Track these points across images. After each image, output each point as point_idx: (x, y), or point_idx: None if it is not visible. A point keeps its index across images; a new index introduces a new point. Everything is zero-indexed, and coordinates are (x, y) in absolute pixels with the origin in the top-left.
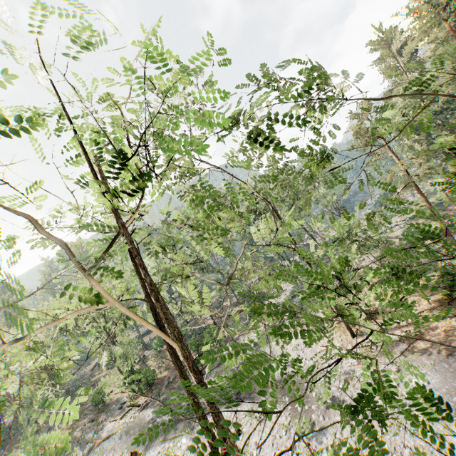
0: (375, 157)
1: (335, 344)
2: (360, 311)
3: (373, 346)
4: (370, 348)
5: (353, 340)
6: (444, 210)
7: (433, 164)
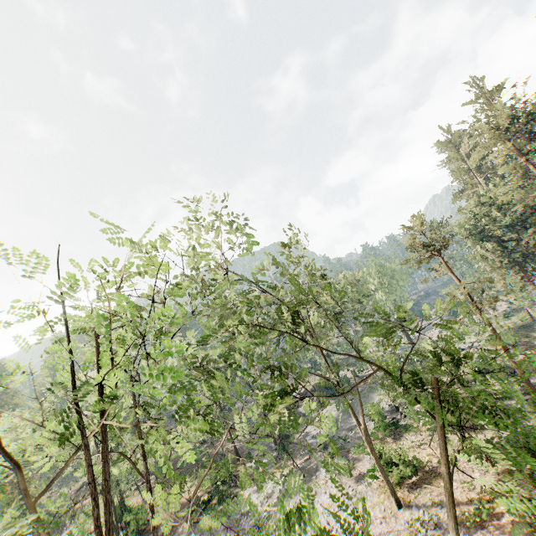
0: (435, 272)
1: (376, 514)
2: (410, 469)
3: (422, 527)
4: (417, 530)
5: (399, 511)
6: (527, 336)
7: (511, 280)
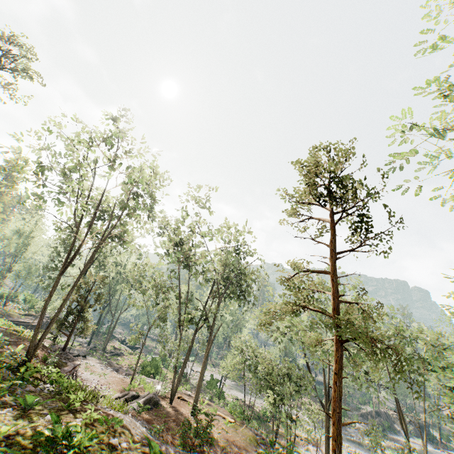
0: None
1: None
2: None
3: None
4: None
5: None
6: None
7: None
